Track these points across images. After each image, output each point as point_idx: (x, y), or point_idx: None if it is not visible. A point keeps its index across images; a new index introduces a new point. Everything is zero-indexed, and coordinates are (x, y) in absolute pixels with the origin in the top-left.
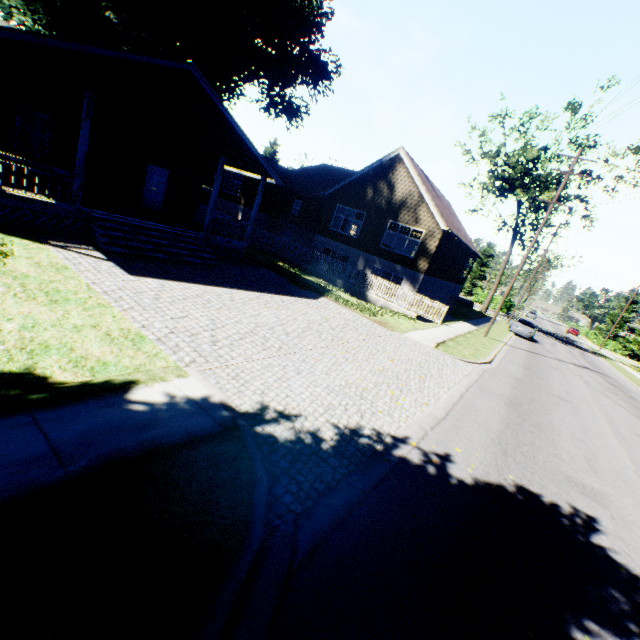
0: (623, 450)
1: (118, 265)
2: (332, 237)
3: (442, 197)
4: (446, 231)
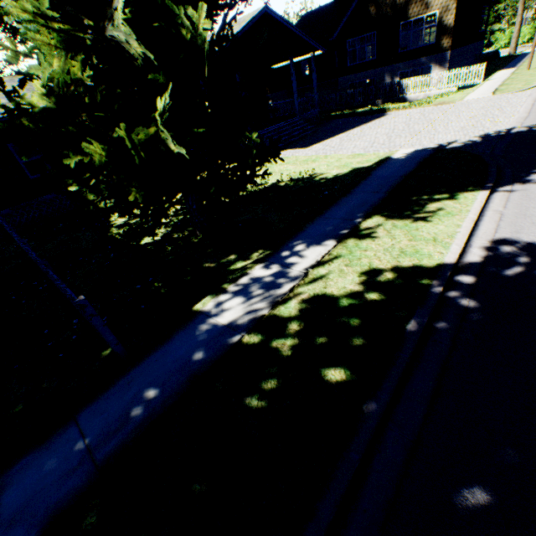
0: None
1: (293, 149)
2: (353, 72)
3: None
4: None
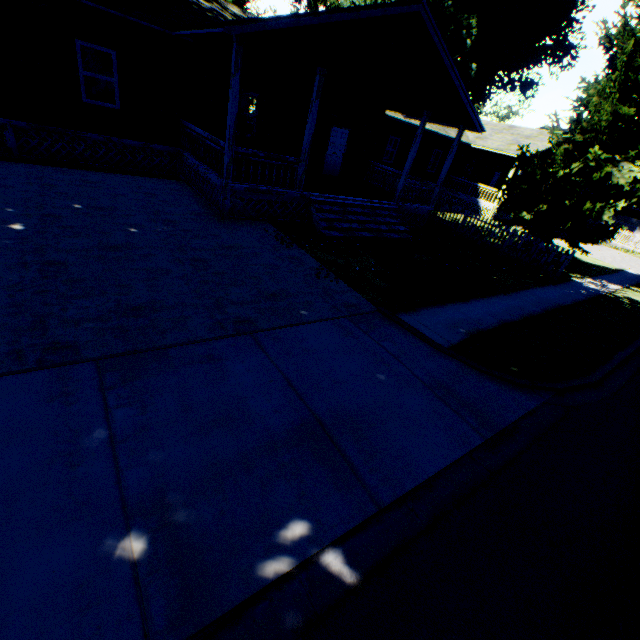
0: None
1: None
2: None
3: None
4: None
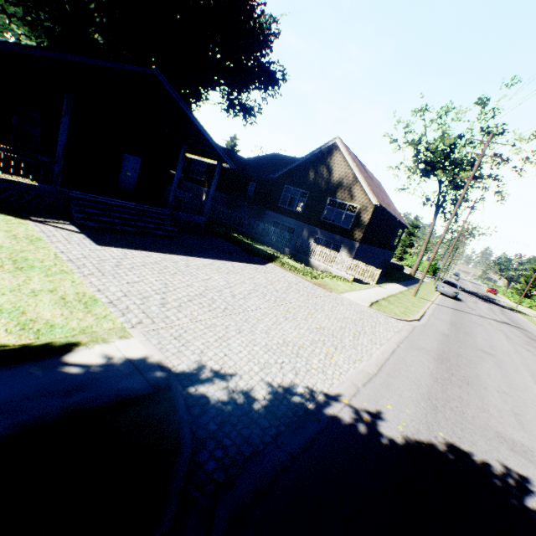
0: None
1: (88, 237)
2: (280, 212)
3: (373, 178)
4: (377, 206)
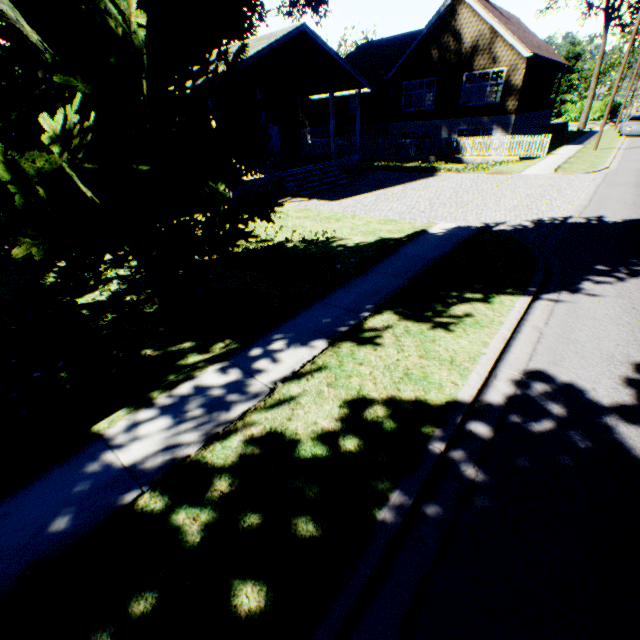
0: None
1: (319, 200)
2: (407, 119)
3: (509, 16)
4: (530, 57)
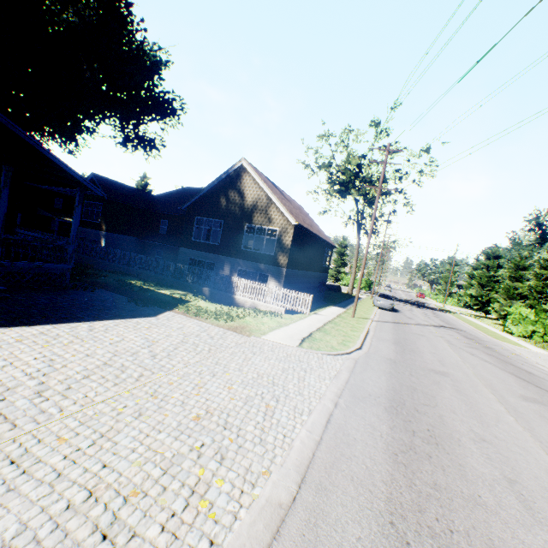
0: (527, 433)
1: None
2: (196, 247)
3: (293, 201)
4: (297, 226)
